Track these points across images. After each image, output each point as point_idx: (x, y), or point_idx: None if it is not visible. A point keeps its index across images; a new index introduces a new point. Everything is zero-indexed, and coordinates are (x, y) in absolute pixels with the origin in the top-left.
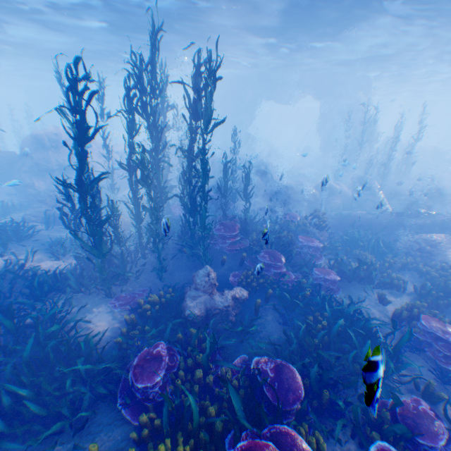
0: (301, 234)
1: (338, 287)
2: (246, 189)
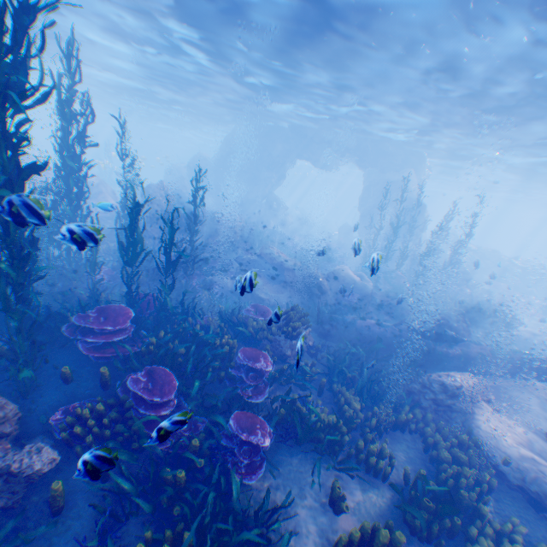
0: (261, 342)
1: (263, 462)
2: (167, 257)
